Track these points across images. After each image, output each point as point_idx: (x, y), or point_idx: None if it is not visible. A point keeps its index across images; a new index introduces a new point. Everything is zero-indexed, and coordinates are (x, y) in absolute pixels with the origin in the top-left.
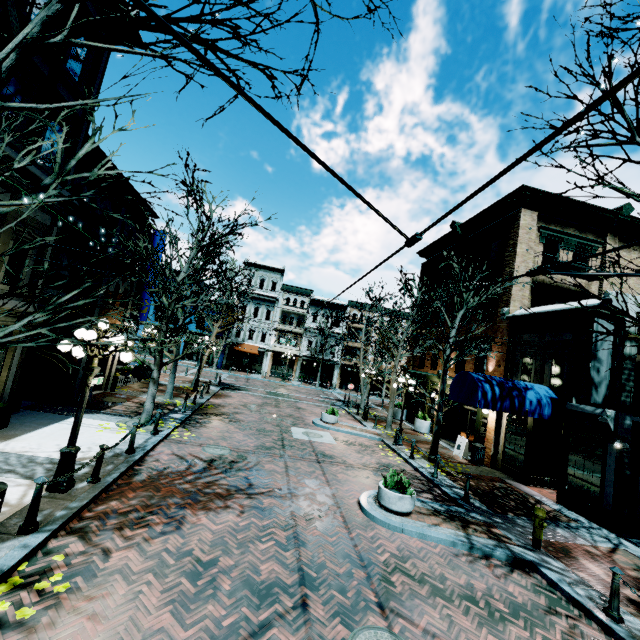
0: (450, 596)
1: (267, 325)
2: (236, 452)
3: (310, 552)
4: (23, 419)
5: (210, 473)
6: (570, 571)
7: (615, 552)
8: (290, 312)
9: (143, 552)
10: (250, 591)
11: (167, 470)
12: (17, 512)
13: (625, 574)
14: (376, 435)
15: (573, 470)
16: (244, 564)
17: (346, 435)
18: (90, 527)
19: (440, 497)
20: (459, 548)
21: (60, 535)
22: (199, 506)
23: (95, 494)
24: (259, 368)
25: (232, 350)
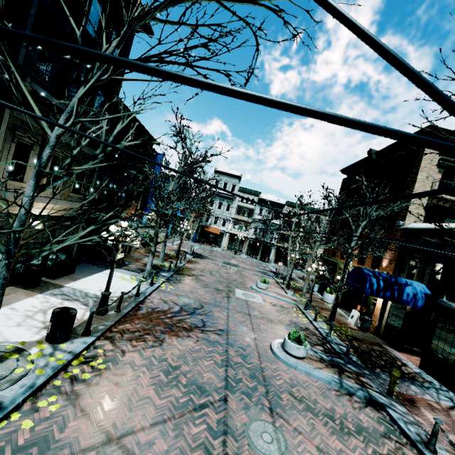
0: (317, 413)
1: (227, 215)
2: (198, 302)
3: (234, 371)
4: (82, 269)
5: (181, 314)
6: (409, 415)
7: (453, 409)
8: (243, 207)
9: (141, 355)
10: (196, 386)
11: (157, 309)
12: (81, 323)
13: (454, 425)
14: (293, 301)
15: (435, 347)
16: (195, 371)
17: (272, 298)
18: (115, 337)
19: (329, 350)
20: (332, 385)
21: (101, 339)
22: (173, 333)
23: (118, 319)
24: (220, 244)
25: (203, 230)
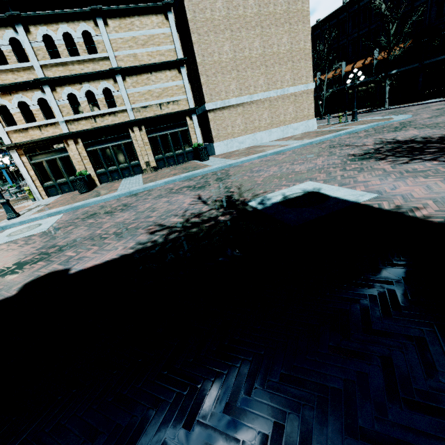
0: None
1: None
2: None
3: None
4: None
5: None
6: None
7: None
8: None
9: None
10: None
11: None
12: None
13: None
14: None
15: None
16: None
17: None
18: None
19: None
20: None
21: None
22: None
23: None
24: None
25: None
